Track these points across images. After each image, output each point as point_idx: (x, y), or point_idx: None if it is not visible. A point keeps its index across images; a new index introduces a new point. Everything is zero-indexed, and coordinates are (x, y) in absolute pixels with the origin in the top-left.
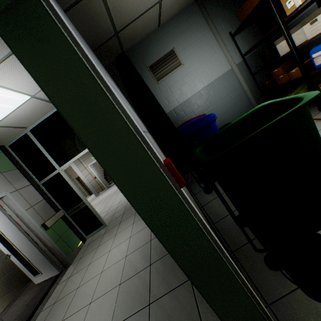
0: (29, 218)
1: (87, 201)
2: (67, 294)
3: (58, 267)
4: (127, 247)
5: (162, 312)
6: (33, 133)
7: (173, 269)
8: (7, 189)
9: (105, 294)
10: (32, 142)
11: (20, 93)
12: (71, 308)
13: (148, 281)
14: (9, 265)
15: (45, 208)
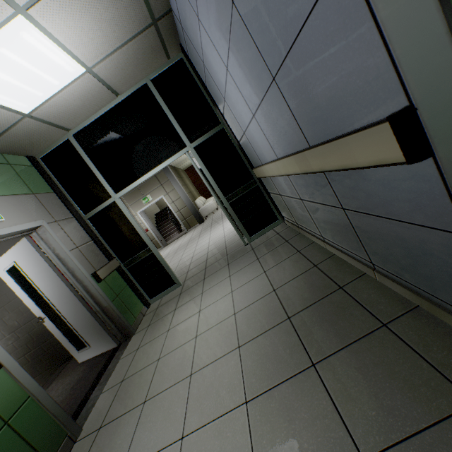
0: (75, 262)
1: (154, 247)
2: (142, 368)
3: (116, 338)
4: (232, 303)
5: (348, 372)
6: (78, 139)
7: (339, 317)
8: (43, 217)
9: (214, 361)
10: (76, 154)
11: (73, 59)
12: (156, 384)
13: (294, 337)
14: (36, 337)
15: (94, 253)
